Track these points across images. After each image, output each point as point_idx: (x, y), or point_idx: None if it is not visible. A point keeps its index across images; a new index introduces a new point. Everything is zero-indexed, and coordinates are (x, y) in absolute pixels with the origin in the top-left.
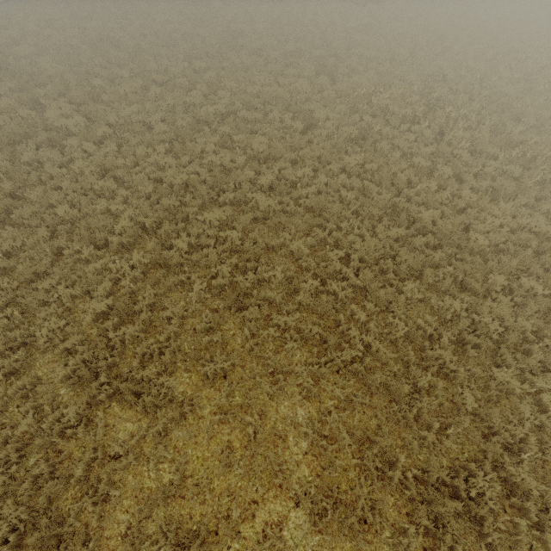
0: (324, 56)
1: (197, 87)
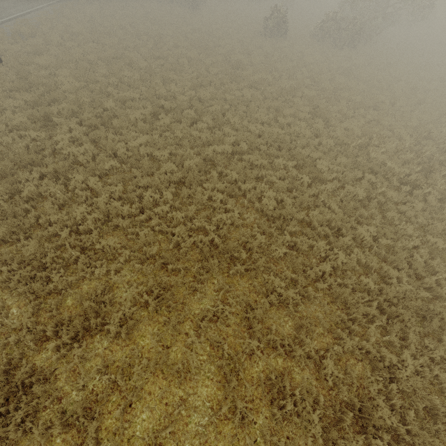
0: (316, 97)
1: (203, 118)
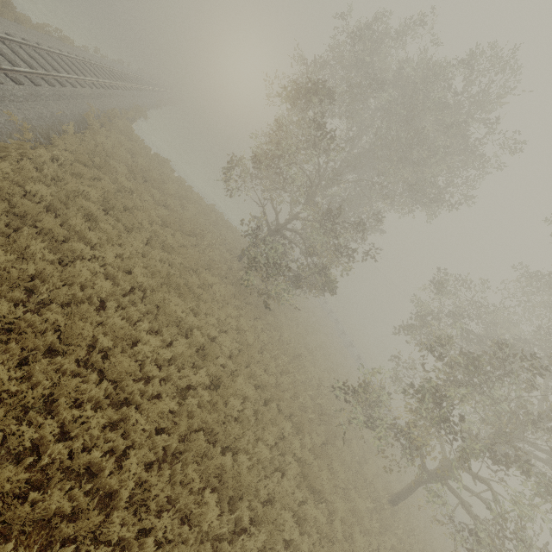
0: None
1: None
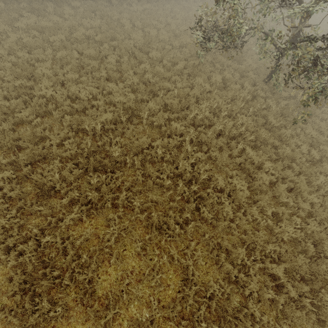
0: None
1: None
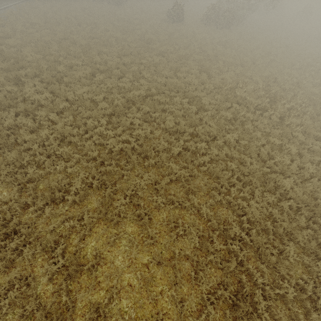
0: (203, 60)
1: (126, 75)
